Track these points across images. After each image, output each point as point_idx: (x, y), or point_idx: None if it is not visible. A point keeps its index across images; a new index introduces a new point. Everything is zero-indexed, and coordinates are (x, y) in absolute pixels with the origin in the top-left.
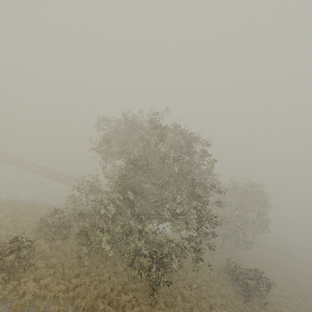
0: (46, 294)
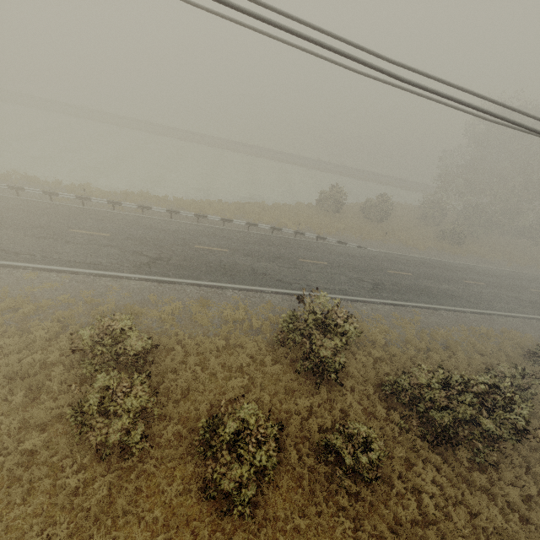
0: (479, 251)
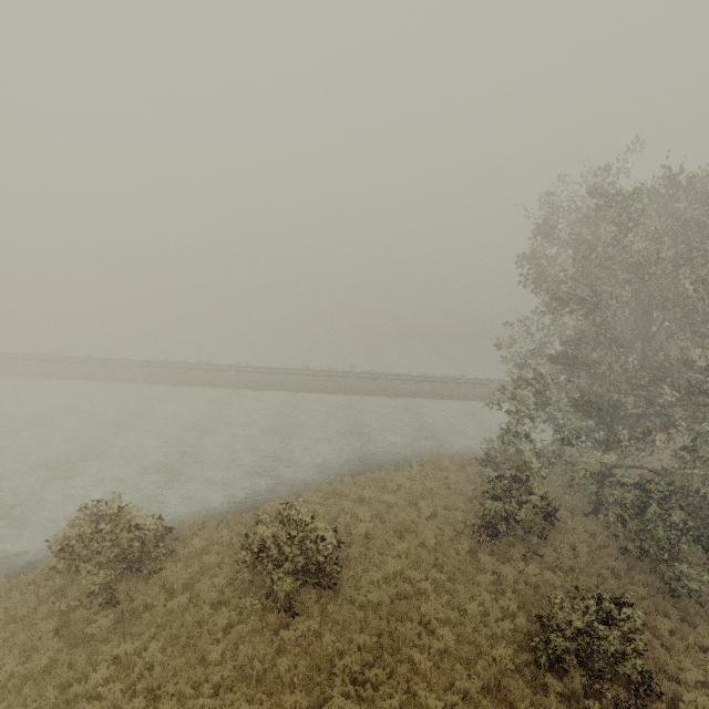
0: None
